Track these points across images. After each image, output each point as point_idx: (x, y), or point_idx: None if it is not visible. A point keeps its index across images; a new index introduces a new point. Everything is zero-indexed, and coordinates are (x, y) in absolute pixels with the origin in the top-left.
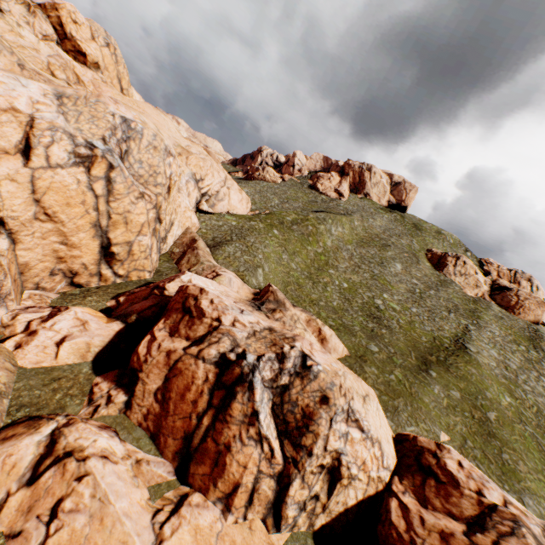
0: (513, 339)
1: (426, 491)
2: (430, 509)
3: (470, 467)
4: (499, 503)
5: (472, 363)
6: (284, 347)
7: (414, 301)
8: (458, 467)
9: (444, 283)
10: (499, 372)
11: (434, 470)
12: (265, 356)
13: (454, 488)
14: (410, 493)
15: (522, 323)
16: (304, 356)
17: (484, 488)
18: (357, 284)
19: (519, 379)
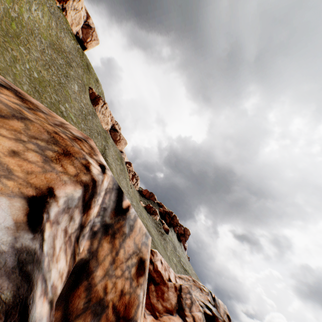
0: (117, 158)
1: (151, 299)
2: (160, 317)
3: (164, 261)
4: (174, 280)
5: (111, 171)
6: (91, 165)
7: (83, 119)
8: (161, 265)
9: (96, 115)
10: (117, 176)
11: (153, 275)
12: (58, 199)
13: (164, 285)
14: (146, 311)
15: (118, 150)
16: (121, 190)
17: (170, 273)
18: (47, 82)
19: (120, 180)
